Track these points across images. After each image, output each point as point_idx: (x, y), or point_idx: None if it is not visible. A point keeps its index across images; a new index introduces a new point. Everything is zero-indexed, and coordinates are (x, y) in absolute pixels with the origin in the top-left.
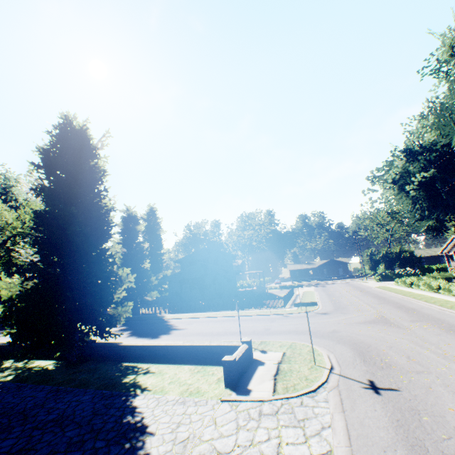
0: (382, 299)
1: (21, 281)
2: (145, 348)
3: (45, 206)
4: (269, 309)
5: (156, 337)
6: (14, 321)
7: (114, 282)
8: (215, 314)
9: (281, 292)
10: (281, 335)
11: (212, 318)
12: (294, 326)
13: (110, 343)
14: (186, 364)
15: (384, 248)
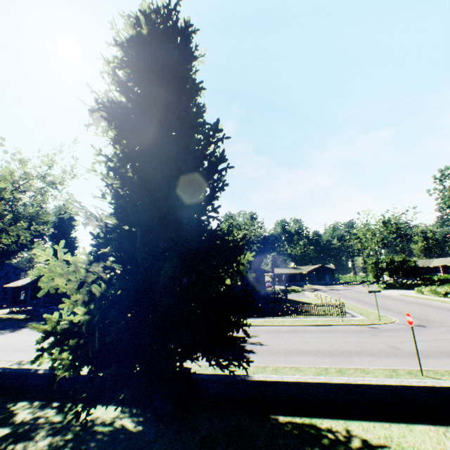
0: (447, 310)
1: (87, 263)
2: (302, 388)
3: (112, 141)
4: (341, 318)
5: (240, 357)
6: (74, 340)
7: (222, 274)
8: (266, 322)
9: (293, 296)
10: (445, 360)
11: (273, 328)
12: (427, 344)
13: (225, 375)
14: (411, 422)
15: (389, 256)
